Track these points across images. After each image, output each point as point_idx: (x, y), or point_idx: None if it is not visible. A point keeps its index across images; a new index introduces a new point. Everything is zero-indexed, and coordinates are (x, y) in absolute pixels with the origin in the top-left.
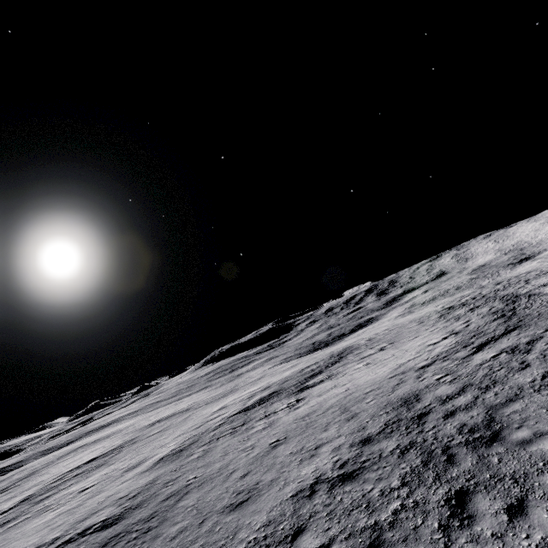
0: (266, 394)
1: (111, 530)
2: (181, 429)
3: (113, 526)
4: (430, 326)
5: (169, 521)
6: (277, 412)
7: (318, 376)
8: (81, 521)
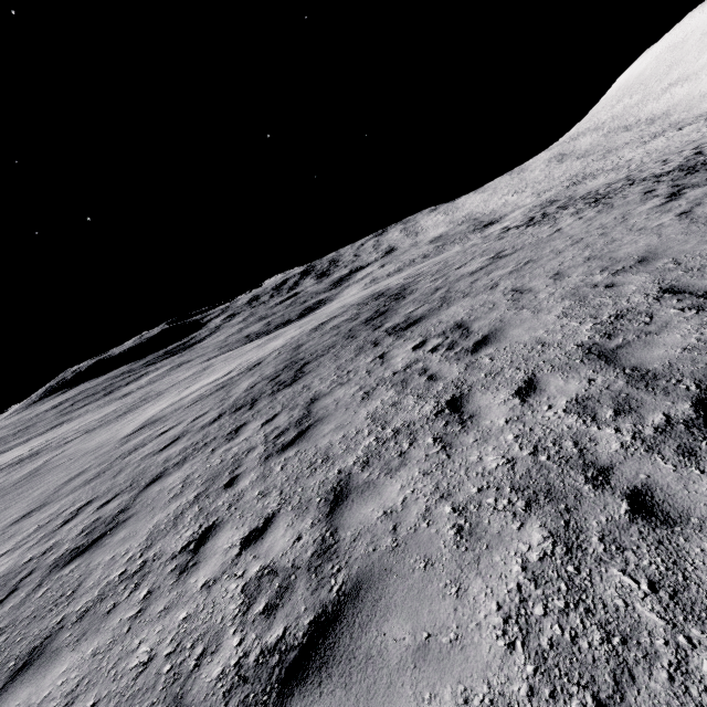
0: (273, 370)
1: None
2: (28, 497)
3: None
4: (549, 225)
5: None
6: (411, 367)
7: (396, 313)
8: None
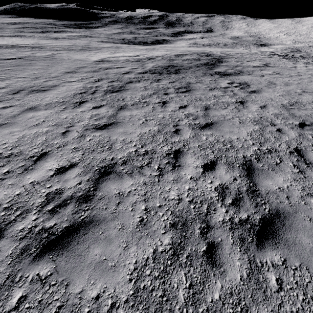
0: (163, 64)
1: (142, 206)
2: (62, 66)
3: (133, 196)
4: (293, 63)
5: (300, 218)
6: (227, 88)
7: (219, 67)
8: (2, 161)
